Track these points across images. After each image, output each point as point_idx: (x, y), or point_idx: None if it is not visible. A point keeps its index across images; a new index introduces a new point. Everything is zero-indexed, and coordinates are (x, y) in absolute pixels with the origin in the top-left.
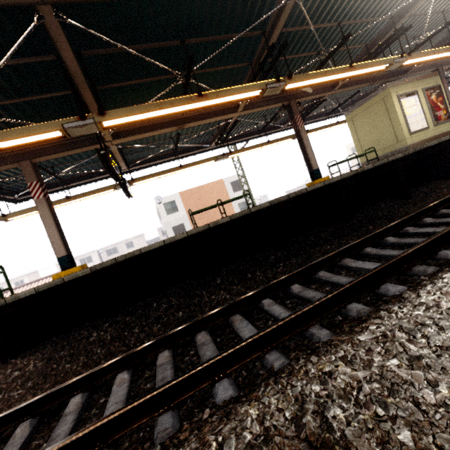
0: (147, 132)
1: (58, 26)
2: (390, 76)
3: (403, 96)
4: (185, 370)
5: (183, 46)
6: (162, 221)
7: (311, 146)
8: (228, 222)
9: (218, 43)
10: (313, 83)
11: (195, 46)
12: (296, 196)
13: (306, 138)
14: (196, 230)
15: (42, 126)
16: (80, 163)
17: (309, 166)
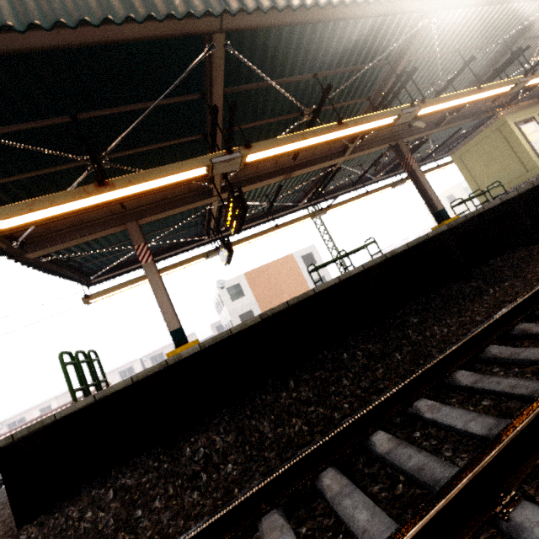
0: (255, 183)
1: (222, 56)
2: (493, 110)
3: (521, 123)
4: (525, 378)
5: (317, 78)
6: (227, 309)
7: (430, 185)
8: (401, 252)
9: (343, 76)
10: (442, 109)
11: (322, 80)
12: (470, 218)
13: (423, 177)
14: (372, 262)
15: (191, 163)
16: (175, 228)
17: (430, 208)
